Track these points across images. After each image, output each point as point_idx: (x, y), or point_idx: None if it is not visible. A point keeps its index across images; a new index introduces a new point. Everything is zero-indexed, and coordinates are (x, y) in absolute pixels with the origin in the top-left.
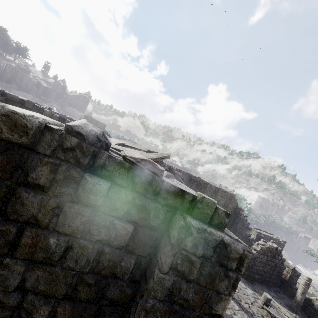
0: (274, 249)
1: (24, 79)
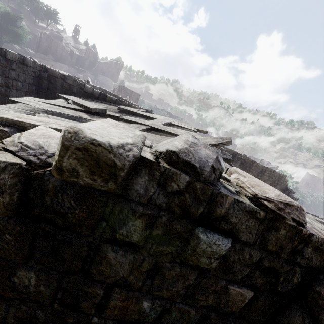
0: None
1: (58, 48)
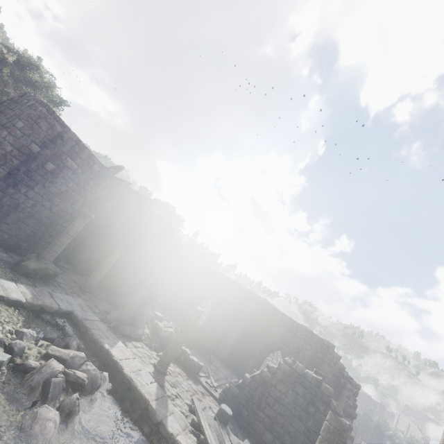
0: (310, 379)
1: None
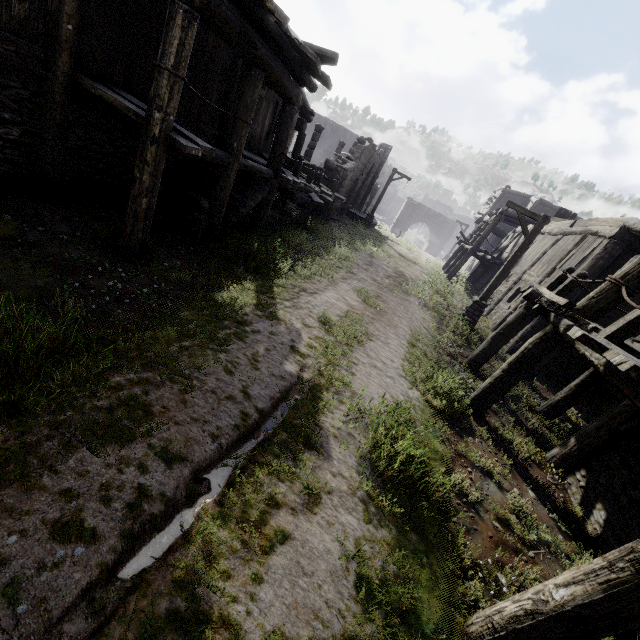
0: None
1: None
